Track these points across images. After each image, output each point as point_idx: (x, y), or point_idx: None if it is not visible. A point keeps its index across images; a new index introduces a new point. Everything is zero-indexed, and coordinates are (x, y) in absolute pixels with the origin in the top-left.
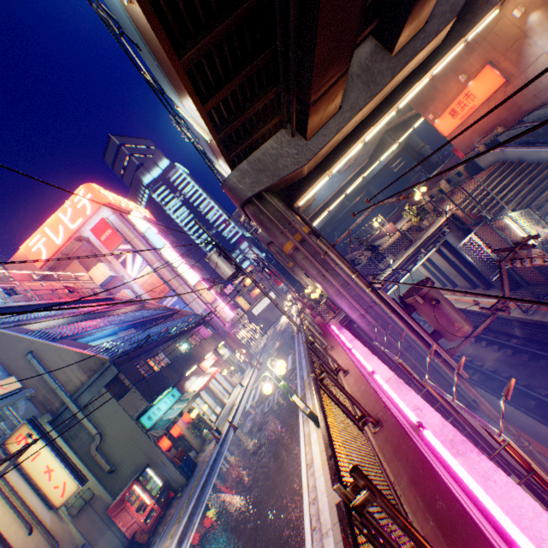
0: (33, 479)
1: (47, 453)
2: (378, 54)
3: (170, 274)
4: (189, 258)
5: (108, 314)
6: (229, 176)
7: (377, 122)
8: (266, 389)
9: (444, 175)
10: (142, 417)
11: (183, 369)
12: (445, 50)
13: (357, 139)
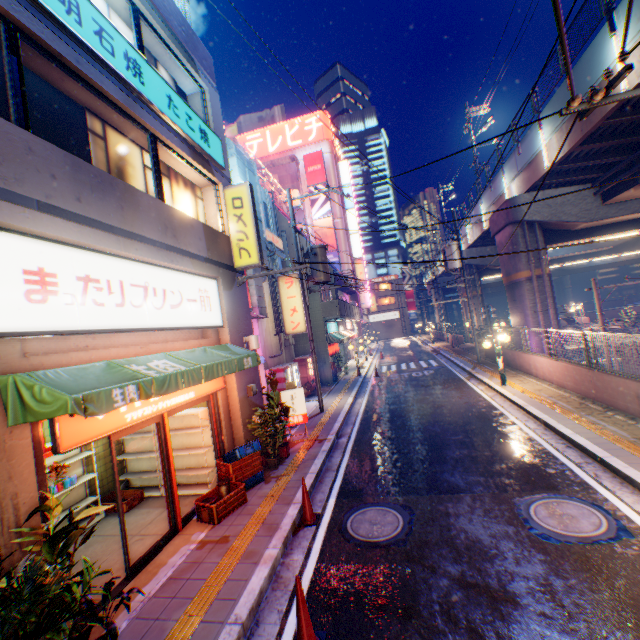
0: (281, 309)
1: (299, 299)
2: None
3: (343, 236)
4: None
5: None
6: (519, 195)
7: None
8: (487, 344)
9: None
10: (327, 323)
11: (349, 314)
12: None
13: (639, 227)
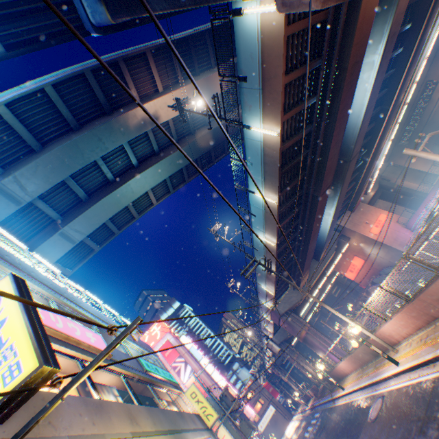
0: None
1: (227, 435)
2: (314, 261)
3: (208, 378)
4: None
5: None
6: (273, 305)
7: (321, 281)
8: (319, 375)
9: (359, 297)
10: None
11: (252, 426)
12: (335, 256)
13: (316, 288)
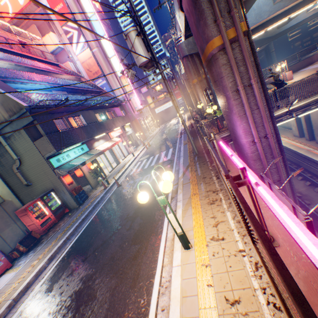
0: None
1: None
2: None
3: (104, 61)
4: (122, 56)
5: (50, 75)
6: None
7: None
8: (141, 199)
9: None
10: (52, 158)
11: (93, 133)
12: None
13: None
